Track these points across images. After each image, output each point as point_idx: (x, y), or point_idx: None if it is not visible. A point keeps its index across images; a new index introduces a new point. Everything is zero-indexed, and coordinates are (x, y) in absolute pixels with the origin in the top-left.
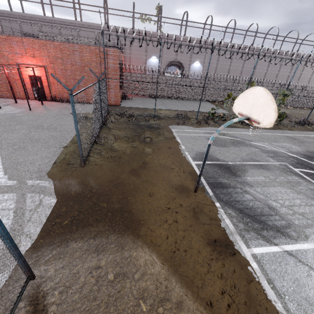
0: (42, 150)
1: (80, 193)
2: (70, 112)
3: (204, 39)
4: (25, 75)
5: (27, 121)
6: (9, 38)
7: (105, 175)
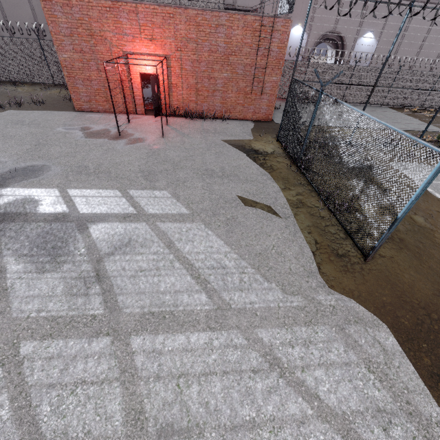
0: (266, 224)
1: (416, 321)
2: (220, 138)
3: None
4: (135, 74)
5: (183, 162)
6: (115, 6)
7: (417, 281)
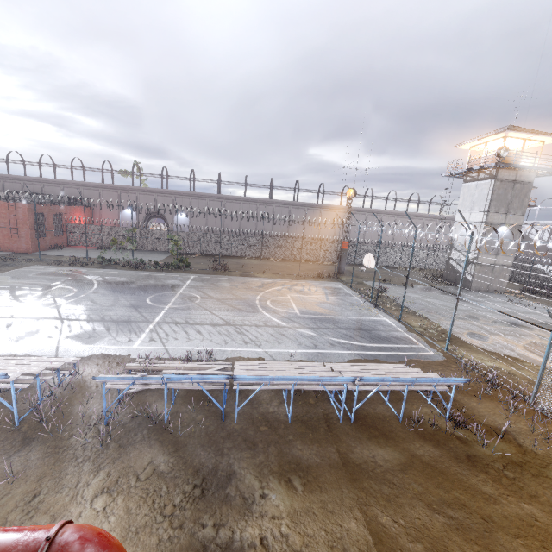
0: None
1: None
2: None
3: (184, 191)
4: None
5: None
6: None
7: None
